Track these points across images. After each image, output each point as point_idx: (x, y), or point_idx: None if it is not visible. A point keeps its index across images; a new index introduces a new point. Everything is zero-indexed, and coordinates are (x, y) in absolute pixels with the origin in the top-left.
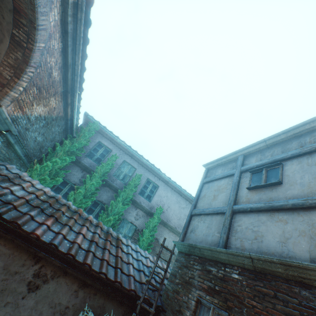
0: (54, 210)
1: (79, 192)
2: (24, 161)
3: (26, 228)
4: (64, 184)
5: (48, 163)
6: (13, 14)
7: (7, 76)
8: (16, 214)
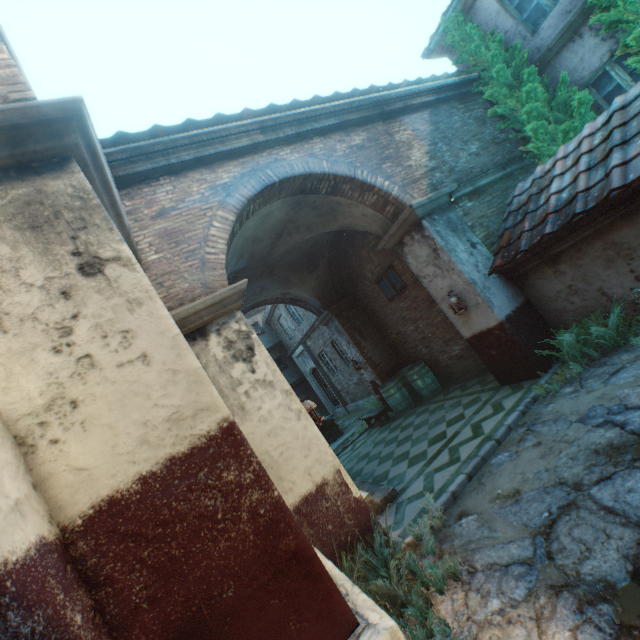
0: (639, 117)
1: (636, 42)
2: (516, 169)
3: (633, 176)
4: (601, 84)
5: (527, 129)
6: (307, 196)
7: (374, 199)
8: (597, 191)
